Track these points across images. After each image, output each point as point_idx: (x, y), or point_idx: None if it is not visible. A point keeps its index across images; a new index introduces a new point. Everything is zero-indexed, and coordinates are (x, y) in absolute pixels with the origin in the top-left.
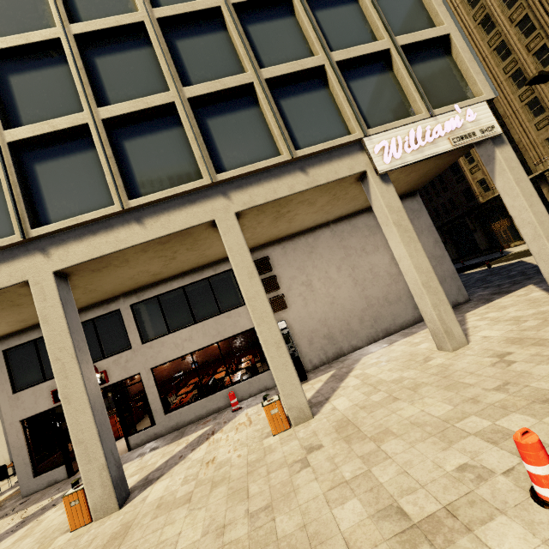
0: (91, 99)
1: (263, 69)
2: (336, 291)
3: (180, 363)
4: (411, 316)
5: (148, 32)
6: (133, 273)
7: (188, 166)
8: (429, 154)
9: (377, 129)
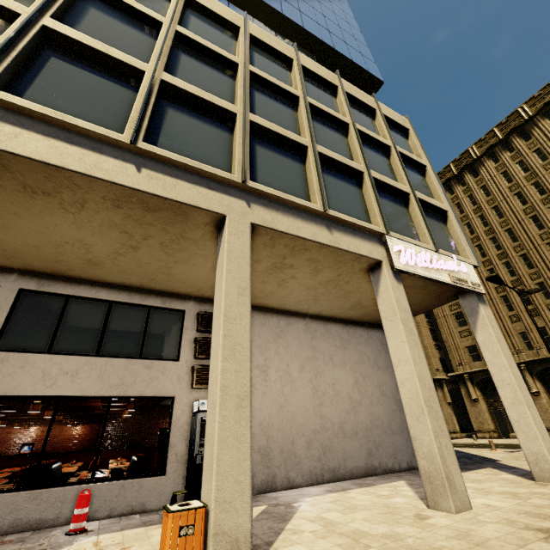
0: (161, 63)
1: (319, 145)
2: (292, 393)
3: (2, 441)
4: (364, 463)
5: (239, 70)
6: (69, 236)
7: (221, 162)
8: (434, 277)
9: (397, 235)
